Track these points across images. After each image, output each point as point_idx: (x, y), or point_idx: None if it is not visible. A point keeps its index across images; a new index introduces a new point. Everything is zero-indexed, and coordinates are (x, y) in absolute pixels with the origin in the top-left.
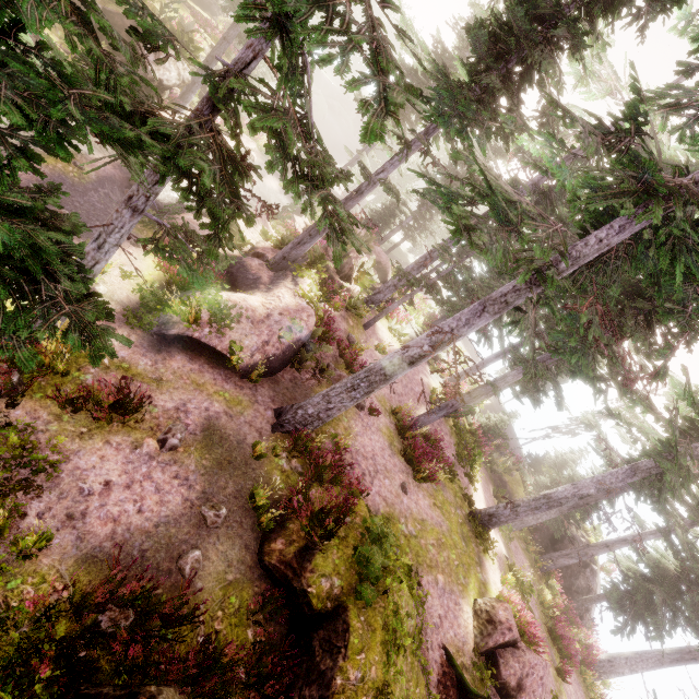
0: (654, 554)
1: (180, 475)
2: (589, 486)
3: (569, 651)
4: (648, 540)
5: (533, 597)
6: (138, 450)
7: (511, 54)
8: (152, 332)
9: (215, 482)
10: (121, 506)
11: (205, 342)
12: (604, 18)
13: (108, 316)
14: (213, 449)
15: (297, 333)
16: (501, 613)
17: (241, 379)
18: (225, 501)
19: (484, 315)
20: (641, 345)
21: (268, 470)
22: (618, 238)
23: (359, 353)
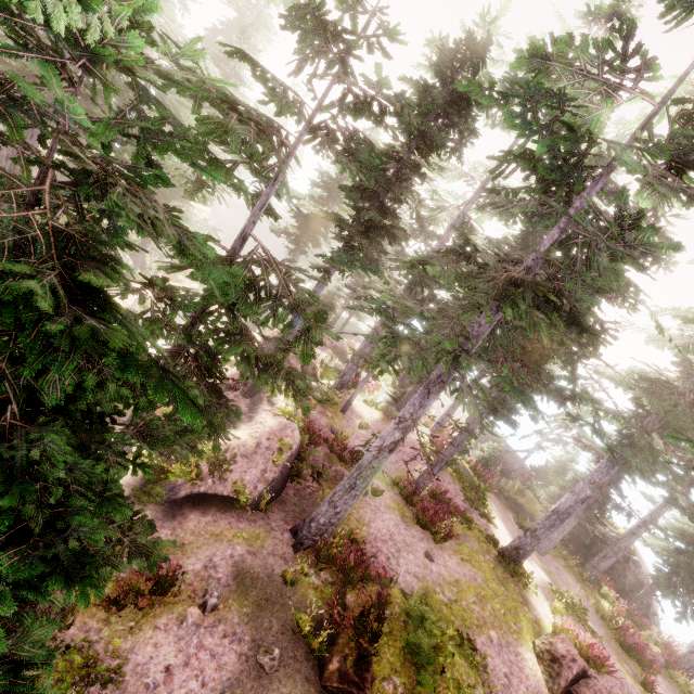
0: (676, 524)
1: (228, 632)
2: (584, 489)
3: (647, 658)
4: (663, 513)
5: (592, 615)
6: (184, 623)
7: (379, 193)
8: (162, 501)
9: (260, 625)
10: (186, 686)
11: (212, 492)
12: (431, 157)
13: (151, 526)
14: (249, 593)
15: (288, 453)
16: (560, 646)
17: (252, 513)
18: (275, 641)
19: (431, 395)
20: (565, 360)
21: (302, 592)
22: (499, 315)
23: (346, 441)
